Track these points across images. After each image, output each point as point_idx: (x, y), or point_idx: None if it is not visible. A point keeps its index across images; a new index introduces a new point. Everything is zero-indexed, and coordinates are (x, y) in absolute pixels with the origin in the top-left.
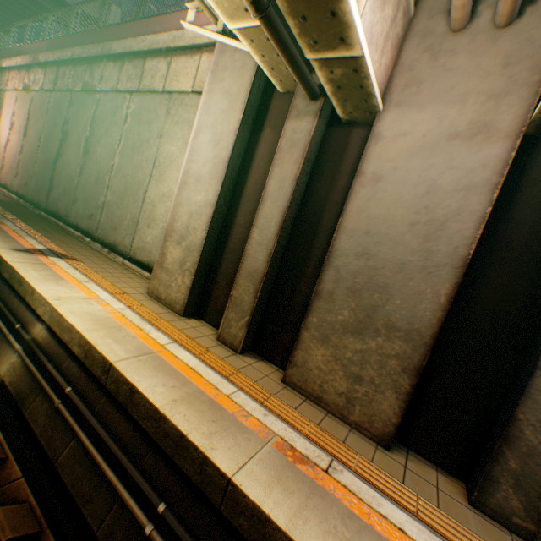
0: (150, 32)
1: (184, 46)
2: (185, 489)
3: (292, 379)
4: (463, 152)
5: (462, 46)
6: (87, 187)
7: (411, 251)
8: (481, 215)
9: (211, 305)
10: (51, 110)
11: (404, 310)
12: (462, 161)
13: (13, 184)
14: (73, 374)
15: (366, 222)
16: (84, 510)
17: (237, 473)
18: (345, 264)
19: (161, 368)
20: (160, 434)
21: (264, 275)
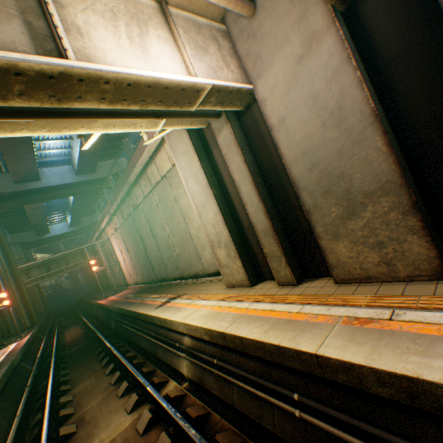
0: (139, 158)
1: (154, 150)
2: (302, 379)
3: (340, 278)
4: (312, 61)
5: (262, 18)
6: (165, 254)
7: (336, 140)
8: (357, 81)
9: (262, 268)
10: (129, 231)
11: (366, 177)
12: (316, 66)
13: (138, 280)
14: (213, 352)
15: (297, 149)
16: (262, 423)
17: (318, 349)
18: (307, 182)
19: (250, 320)
20: (268, 355)
21: (271, 227)
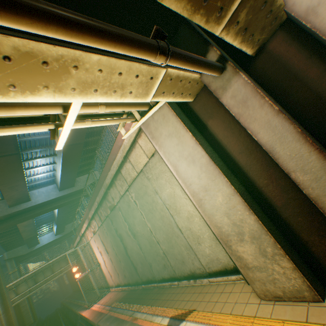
0: (112, 162)
1: (128, 148)
2: None
3: None
4: None
5: None
6: (148, 252)
7: None
8: None
9: None
10: (107, 232)
11: None
12: None
13: (120, 281)
14: None
15: None
16: None
17: None
18: None
19: None
20: None
21: None
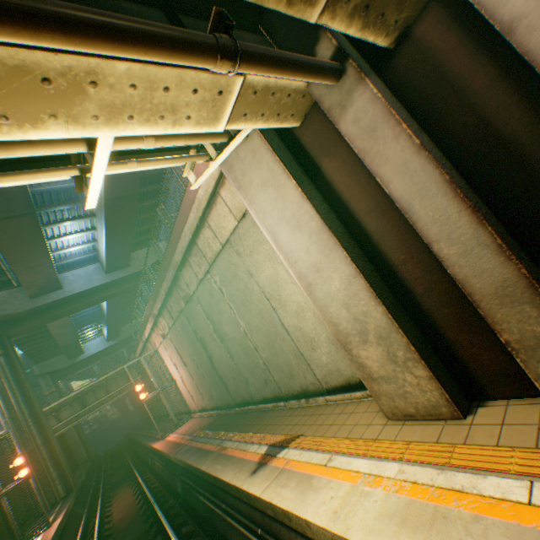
0: (183, 227)
1: (206, 205)
2: None
3: None
4: None
5: None
6: (243, 362)
7: None
8: None
9: (477, 374)
10: (182, 335)
11: None
12: None
13: (205, 404)
14: None
15: None
16: None
17: None
18: None
19: None
20: None
21: (525, 278)
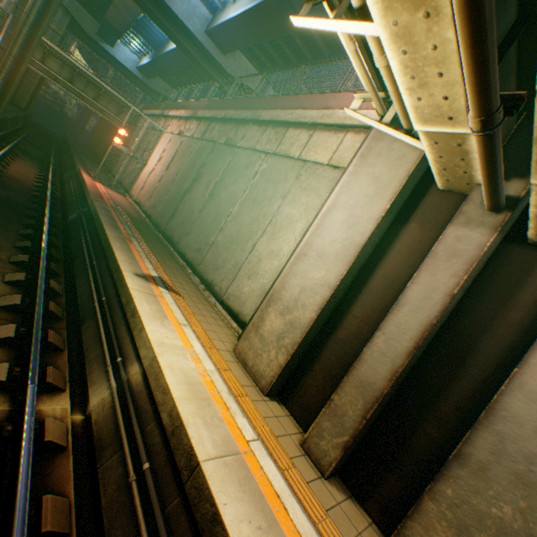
0: (297, 106)
1: (330, 124)
2: None
3: None
4: None
5: None
6: (203, 223)
7: None
8: None
9: (298, 392)
10: (193, 153)
11: None
12: None
13: (145, 204)
14: (154, 443)
15: None
16: None
17: None
18: (515, 434)
19: (245, 484)
20: None
21: (380, 394)
